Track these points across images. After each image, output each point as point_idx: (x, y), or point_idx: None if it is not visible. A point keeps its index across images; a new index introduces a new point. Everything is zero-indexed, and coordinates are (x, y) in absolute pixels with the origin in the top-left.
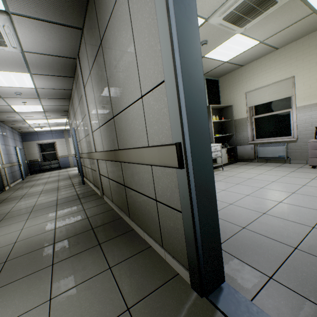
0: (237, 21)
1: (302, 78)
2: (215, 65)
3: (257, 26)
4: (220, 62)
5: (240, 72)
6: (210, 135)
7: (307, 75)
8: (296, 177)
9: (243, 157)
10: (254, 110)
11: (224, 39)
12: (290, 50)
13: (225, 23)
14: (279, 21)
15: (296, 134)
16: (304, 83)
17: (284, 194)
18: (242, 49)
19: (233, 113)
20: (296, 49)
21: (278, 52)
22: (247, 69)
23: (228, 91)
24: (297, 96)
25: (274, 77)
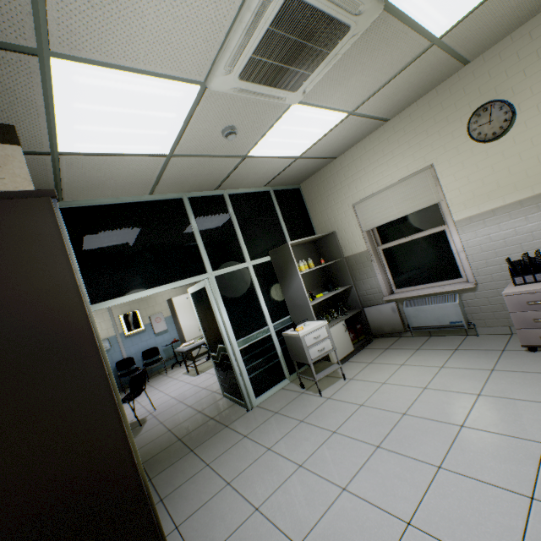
0: (277, 79)
1: (449, 166)
2: (280, 165)
3: (329, 83)
4: (288, 160)
5: (333, 169)
6: (304, 303)
7: (456, 160)
8: (511, 398)
9: (382, 329)
10: (378, 234)
11: (271, 118)
12: (410, 120)
13: (252, 86)
14: (370, 68)
15: (472, 275)
16: (456, 175)
17: (509, 510)
18: (319, 131)
19: (340, 246)
20: (422, 116)
21: (391, 126)
22: (345, 162)
23: (322, 206)
24: (449, 200)
25: (396, 171)
